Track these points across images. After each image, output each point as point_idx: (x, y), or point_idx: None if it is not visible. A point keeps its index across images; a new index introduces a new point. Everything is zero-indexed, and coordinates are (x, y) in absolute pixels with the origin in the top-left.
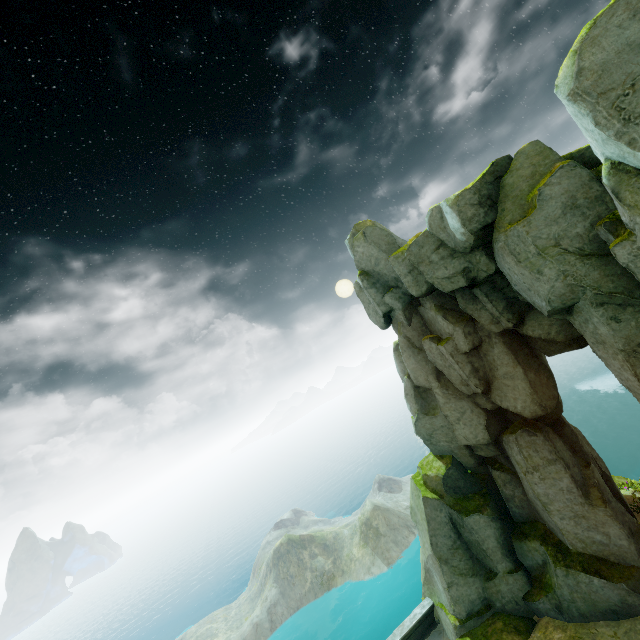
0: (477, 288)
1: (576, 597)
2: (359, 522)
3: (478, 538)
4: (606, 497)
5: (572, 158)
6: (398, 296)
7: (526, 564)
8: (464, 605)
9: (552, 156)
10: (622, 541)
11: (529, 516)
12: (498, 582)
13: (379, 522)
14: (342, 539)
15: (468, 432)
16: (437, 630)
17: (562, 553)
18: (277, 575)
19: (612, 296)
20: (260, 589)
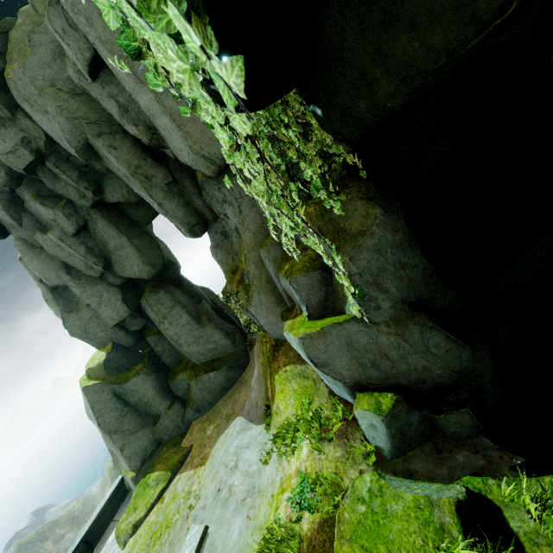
0: (46, 160)
1: (205, 394)
2: (108, 471)
3: (139, 395)
4: (212, 318)
5: None
6: None
7: (180, 395)
8: (138, 456)
9: None
10: (223, 341)
11: (178, 359)
12: (163, 420)
13: None
14: (93, 499)
15: (111, 312)
16: (129, 496)
17: (194, 370)
18: None
19: (99, 124)
20: None
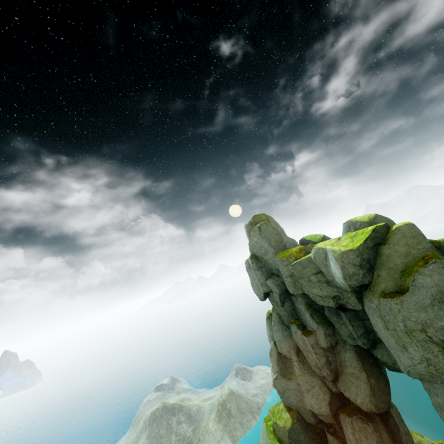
0: (343, 312)
1: None
2: (217, 402)
3: None
4: None
5: (440, 247)
6: (278, 283)
7: None
8: None
9: (425, 243)
10: None
11: None
12: None
13: (232, 405)
14: (203, 412)
15: (314, 402)
16: None
17: None
18: (150, 433)
19: None
20: (135, 440)
